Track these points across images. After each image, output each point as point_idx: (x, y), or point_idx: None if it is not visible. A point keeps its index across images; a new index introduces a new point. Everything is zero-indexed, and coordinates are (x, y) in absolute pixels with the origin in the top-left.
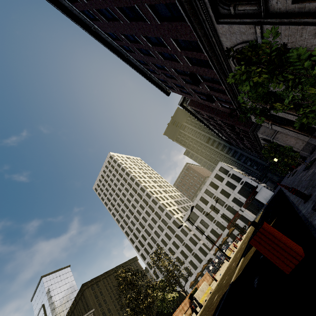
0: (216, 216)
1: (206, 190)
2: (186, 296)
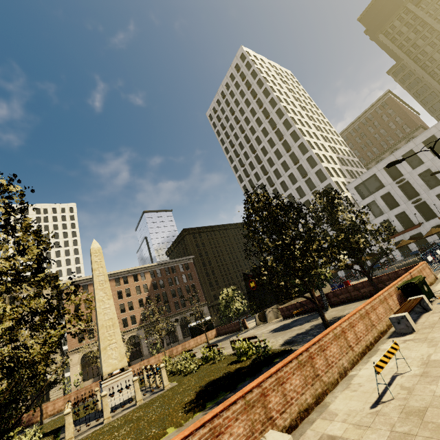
0: (426, 193)
1: (431, 138)
2: (371, 283)
